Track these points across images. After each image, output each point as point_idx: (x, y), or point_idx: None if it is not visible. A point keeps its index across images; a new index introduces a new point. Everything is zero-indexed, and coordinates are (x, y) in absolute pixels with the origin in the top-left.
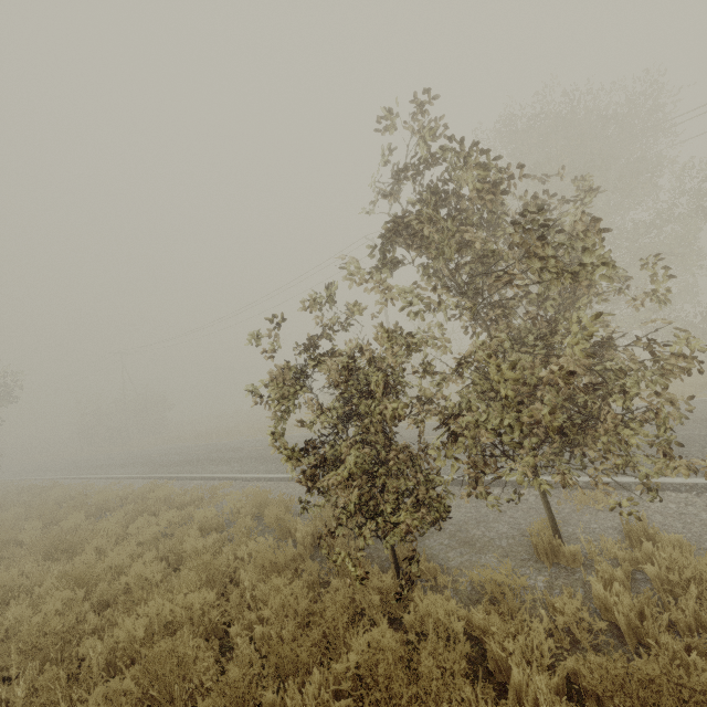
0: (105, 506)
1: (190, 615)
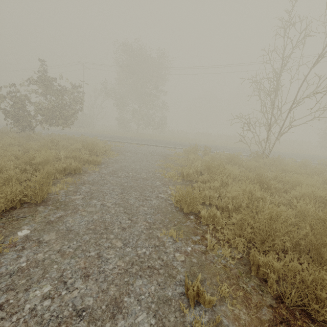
0: None
1: None
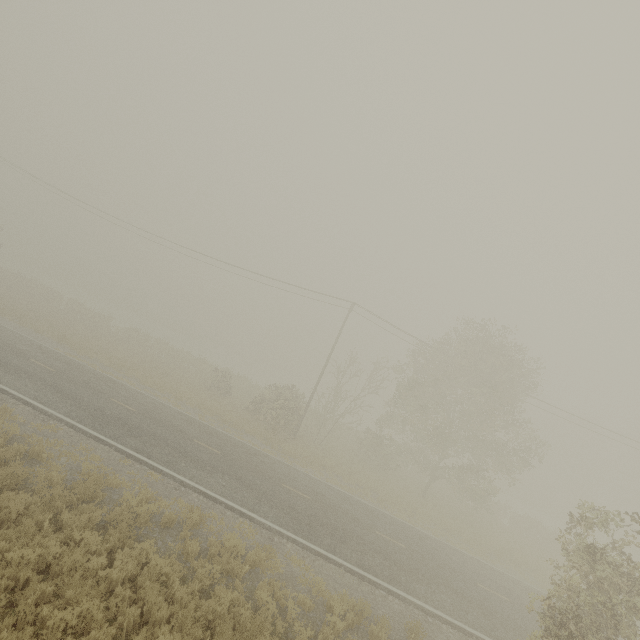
0: (141, 518)
1: None
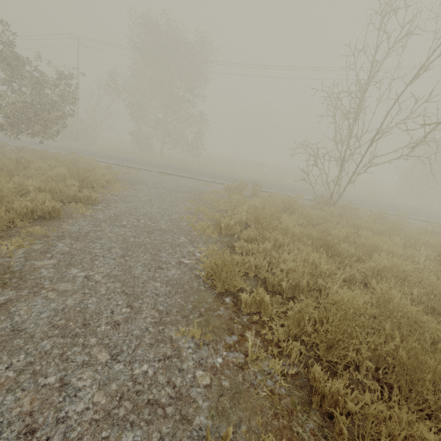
0: None
1: None
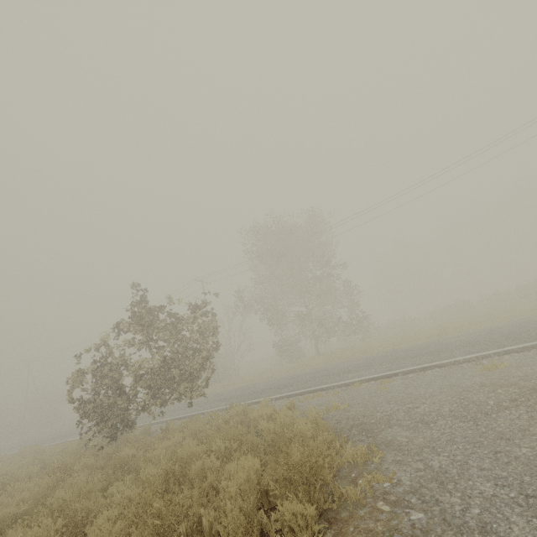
0: None
1: (28, 475)
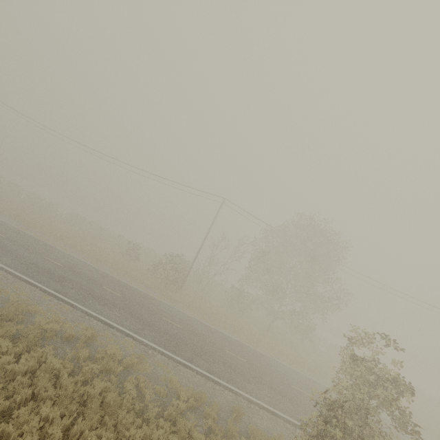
0: (47, 333)
1: None
